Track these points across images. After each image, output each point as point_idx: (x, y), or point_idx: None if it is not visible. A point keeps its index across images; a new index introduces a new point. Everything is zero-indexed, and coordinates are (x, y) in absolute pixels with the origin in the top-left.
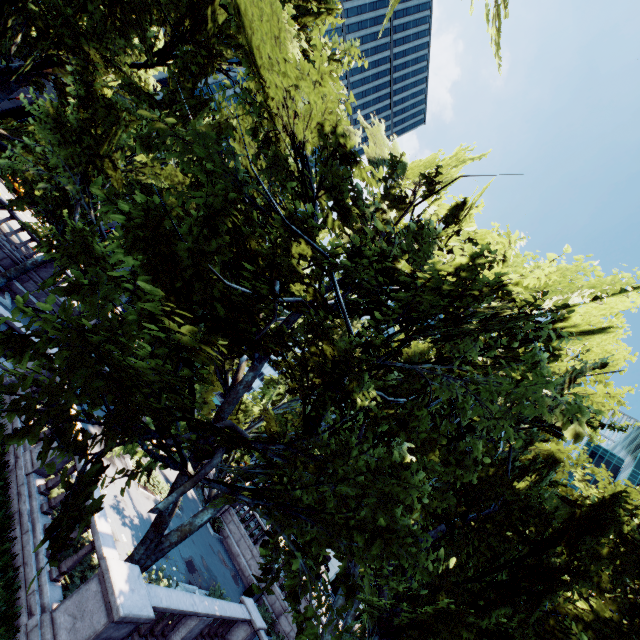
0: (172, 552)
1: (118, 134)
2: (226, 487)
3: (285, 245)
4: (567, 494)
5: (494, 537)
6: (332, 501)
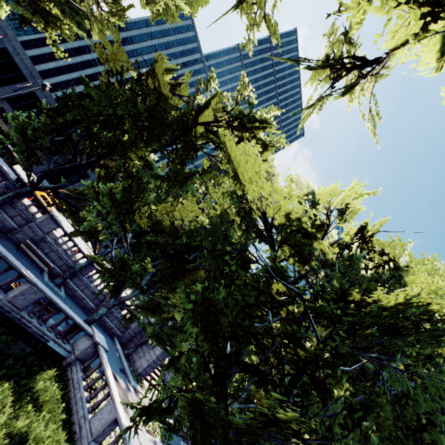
0: None
1: (142, 196)
2: None
3: (268, 282)
4: None
5: None
6: None
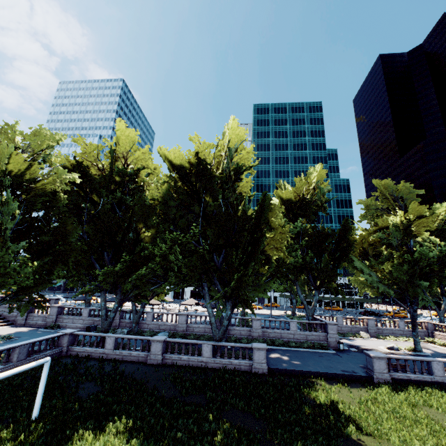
0: None
1: None
2: None
3: None
4: None
5: None
6: None
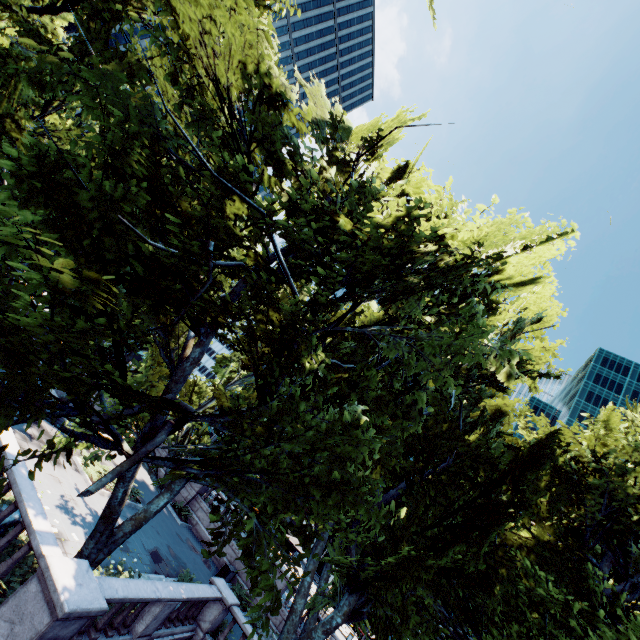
0: (134, 545)
1: (19, 89)
2: (171, 463)
3: (218, 204)
4: (512, 443)
5: (449, 487)
6: (286, 465)
